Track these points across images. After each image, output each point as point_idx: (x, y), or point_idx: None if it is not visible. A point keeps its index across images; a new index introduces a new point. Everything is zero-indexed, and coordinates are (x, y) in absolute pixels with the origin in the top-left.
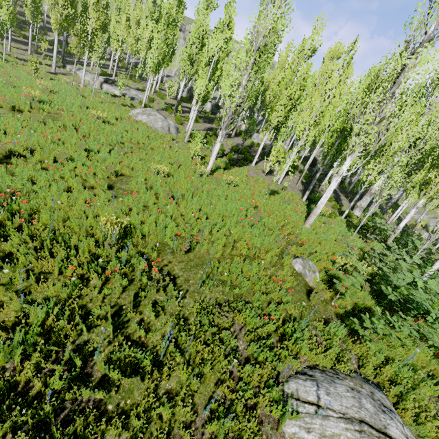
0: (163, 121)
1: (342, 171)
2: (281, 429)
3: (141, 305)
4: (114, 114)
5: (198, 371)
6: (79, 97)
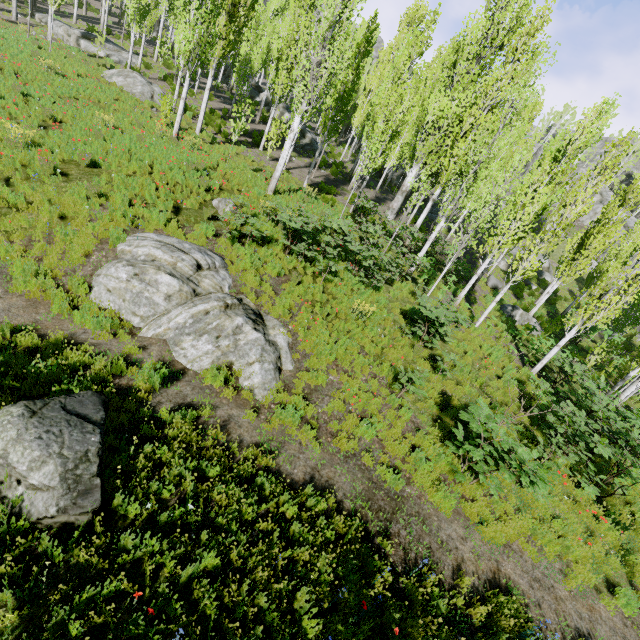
0: (144, 86)
1: (293, 127)
2: (116, 250)
3: (29, 181)
4: (75, 70)
5: (60, 212)
6: (36, 48)
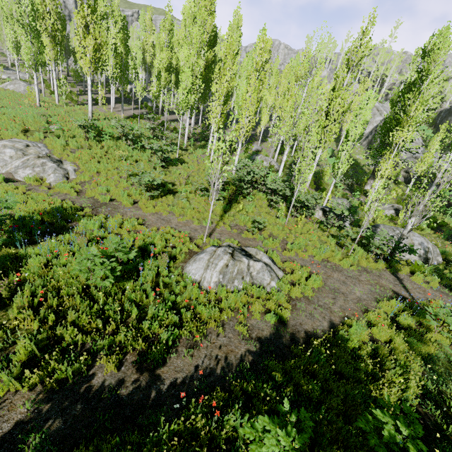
0: (25, 86)
1: (88, 83)
2: None
3: None
4: None
5: None
6: None
